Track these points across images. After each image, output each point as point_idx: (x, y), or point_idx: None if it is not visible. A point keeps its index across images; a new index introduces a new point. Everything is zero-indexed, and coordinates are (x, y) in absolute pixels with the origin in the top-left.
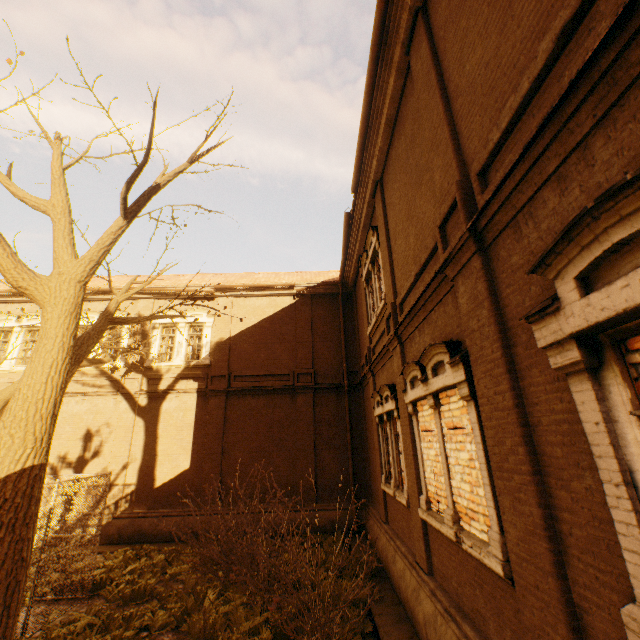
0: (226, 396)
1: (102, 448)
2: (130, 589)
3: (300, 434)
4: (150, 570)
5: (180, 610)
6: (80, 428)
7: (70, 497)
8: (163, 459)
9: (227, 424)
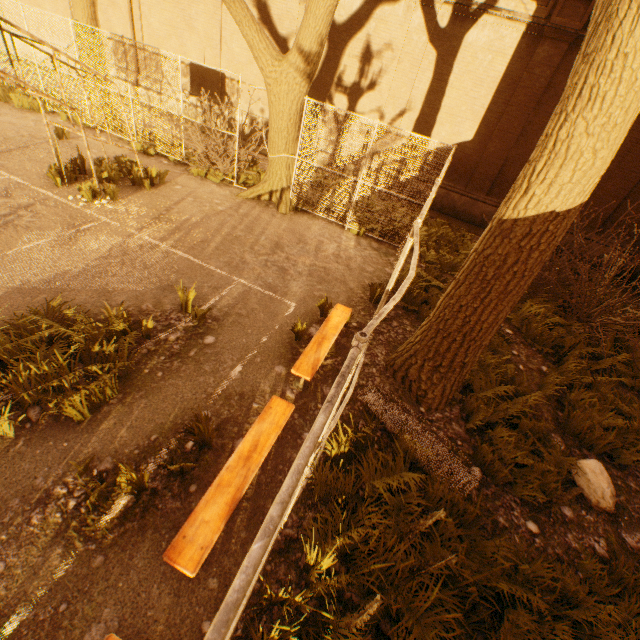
0: (567, 46)
1: (379, 80)
2: (444, 261)
3: (639, 148)
4: (444, 244)
5: None
6: (357, 41)
7: (405, 159)
8: (444, 119)
9: (544, 97)
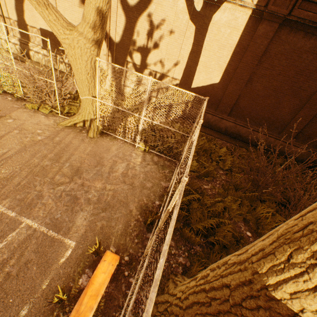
0: (278, 25)
1: (160, 43)
2: (202, 171)
3: None
4: (202, 154)
5: (245, 211)
6: (144, 17)
7: (172, 104)
8: (201, 69)
9: (263, 57)
